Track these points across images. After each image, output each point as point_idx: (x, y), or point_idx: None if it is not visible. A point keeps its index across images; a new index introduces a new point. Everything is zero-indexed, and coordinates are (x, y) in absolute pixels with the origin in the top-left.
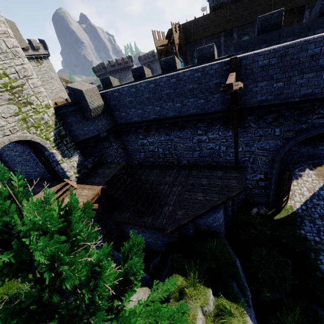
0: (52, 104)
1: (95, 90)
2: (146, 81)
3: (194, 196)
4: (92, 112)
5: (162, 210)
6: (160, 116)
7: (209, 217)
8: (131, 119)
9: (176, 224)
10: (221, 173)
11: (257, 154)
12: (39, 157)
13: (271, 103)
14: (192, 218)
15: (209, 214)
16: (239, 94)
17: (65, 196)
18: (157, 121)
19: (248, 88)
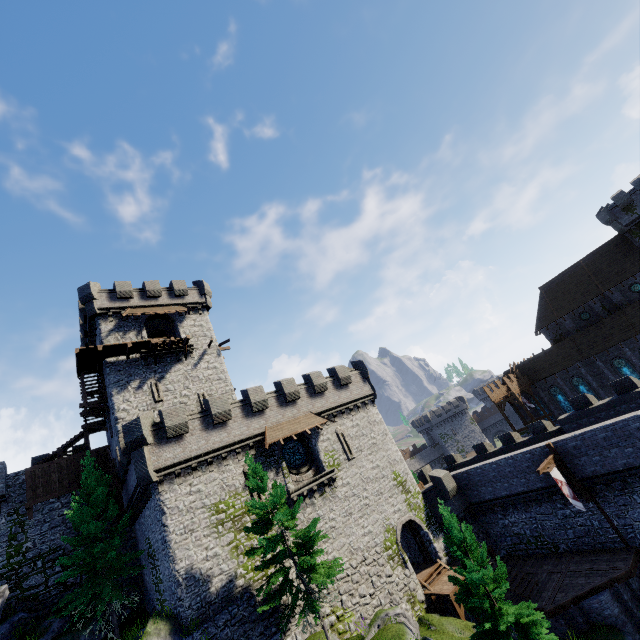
0: (420, 490)
1: (448, 475)
2: (488, 463)
3: (574, 580)
4: (450, 493)
5: (541, 595)
6: (511, 491)
7: (592, 599)
8: (484, 497)
9: (555, 604)
10: (608, 556)
11: (639, 527)
12: (415, 537)
13: (601, 472)
14: (571, 598)
15: (593, 597)
16: (570, 467)
17: (442, 575)
18: (510, 497)
19: (574, 463)
